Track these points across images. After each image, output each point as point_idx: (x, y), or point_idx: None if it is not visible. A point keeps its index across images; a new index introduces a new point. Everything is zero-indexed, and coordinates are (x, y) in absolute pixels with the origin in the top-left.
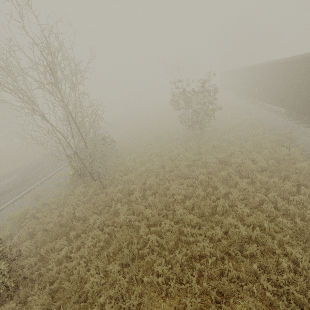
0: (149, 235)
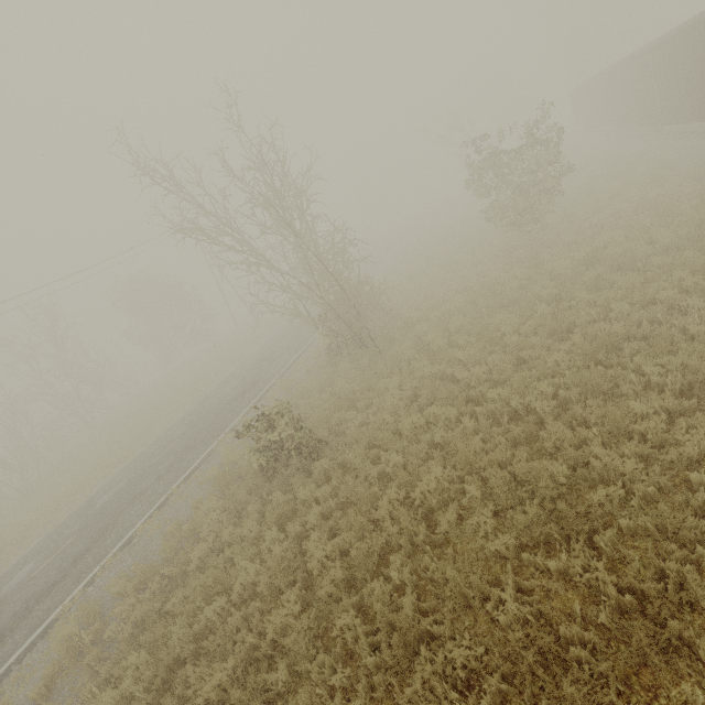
0: (472, 370)
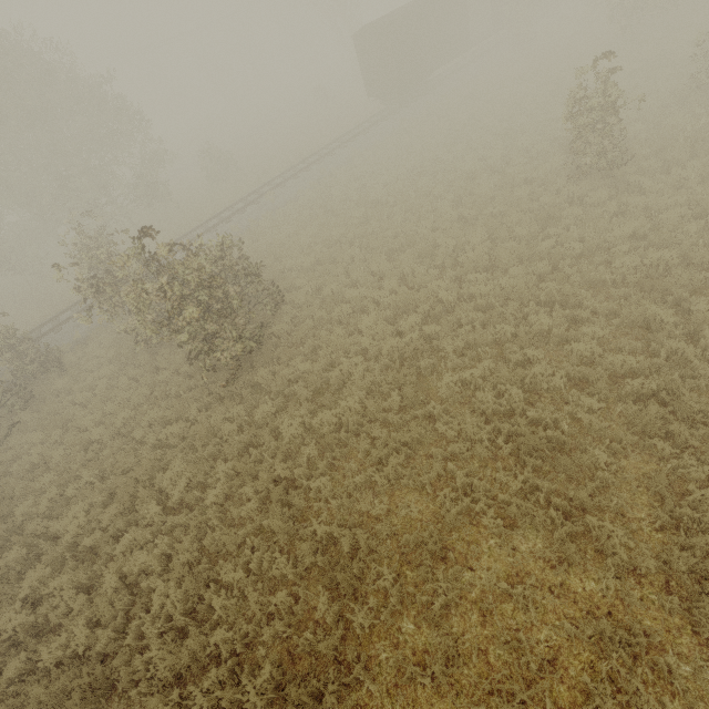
0: None
